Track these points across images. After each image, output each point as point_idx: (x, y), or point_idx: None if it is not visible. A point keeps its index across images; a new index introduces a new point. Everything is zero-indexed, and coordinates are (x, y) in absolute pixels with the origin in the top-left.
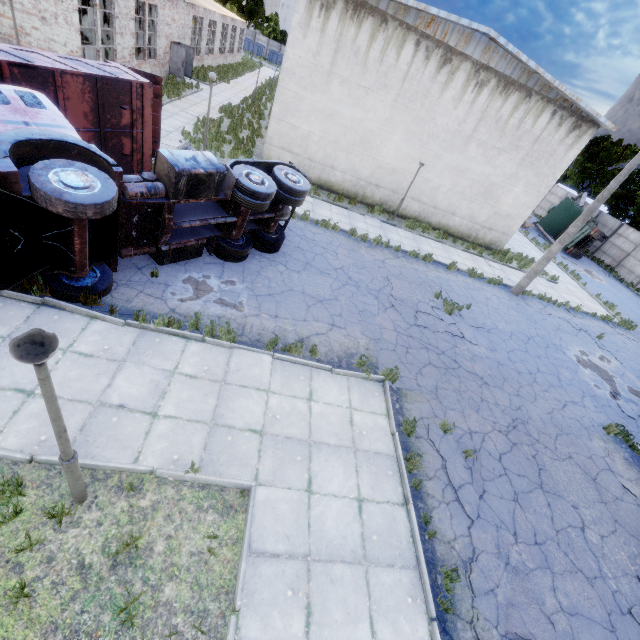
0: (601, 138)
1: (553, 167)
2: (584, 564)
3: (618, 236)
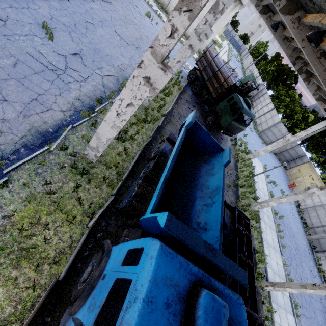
0: (286, 65)
1: (225, 17)
2: (114, 21)
3: (263, 97)
